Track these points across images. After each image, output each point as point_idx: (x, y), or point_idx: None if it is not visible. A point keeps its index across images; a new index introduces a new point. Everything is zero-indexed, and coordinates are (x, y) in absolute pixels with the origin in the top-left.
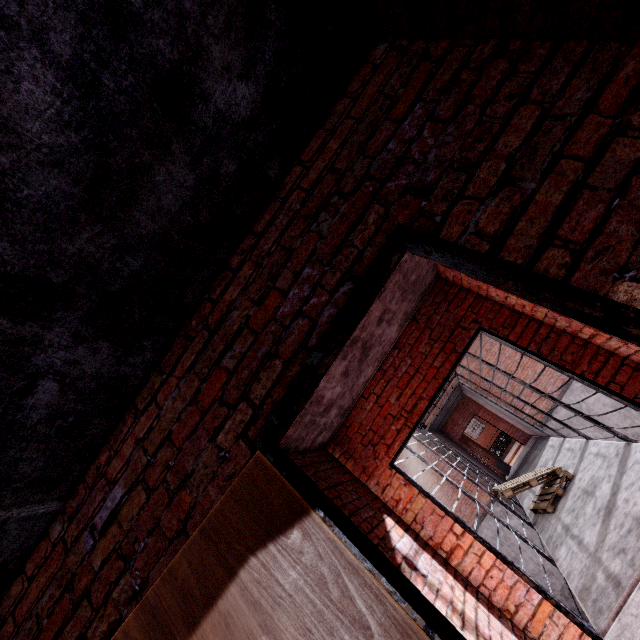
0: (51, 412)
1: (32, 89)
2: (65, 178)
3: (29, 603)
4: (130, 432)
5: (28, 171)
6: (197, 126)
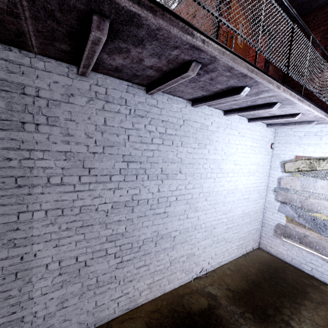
0: None
1: None
2: None
3: None
4: None
5: None
6: None
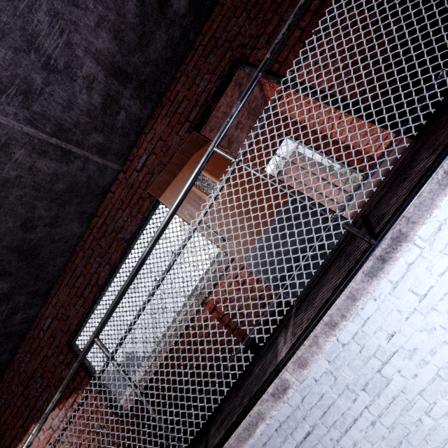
0: (122, 125)
1: (130, 4)
2: (134, 34)
3: (116, 198)
4: (144, 141)
5: (127, 31)
6: (168, 17)
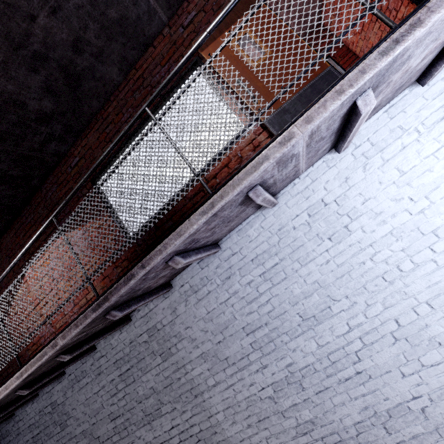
0: None
1: None
2: None
3: (157, 53)
4: None
5: None
6: None
